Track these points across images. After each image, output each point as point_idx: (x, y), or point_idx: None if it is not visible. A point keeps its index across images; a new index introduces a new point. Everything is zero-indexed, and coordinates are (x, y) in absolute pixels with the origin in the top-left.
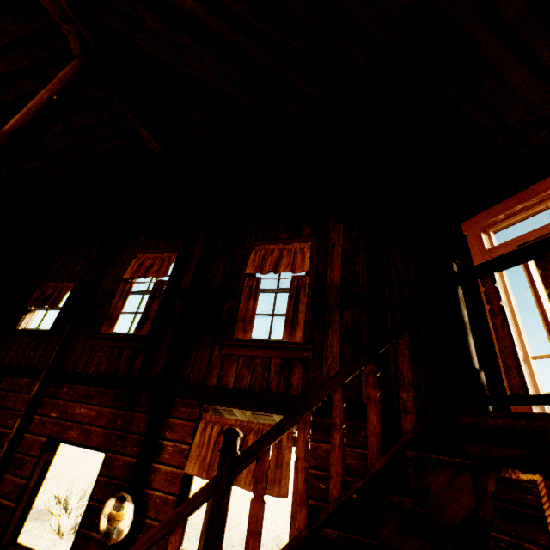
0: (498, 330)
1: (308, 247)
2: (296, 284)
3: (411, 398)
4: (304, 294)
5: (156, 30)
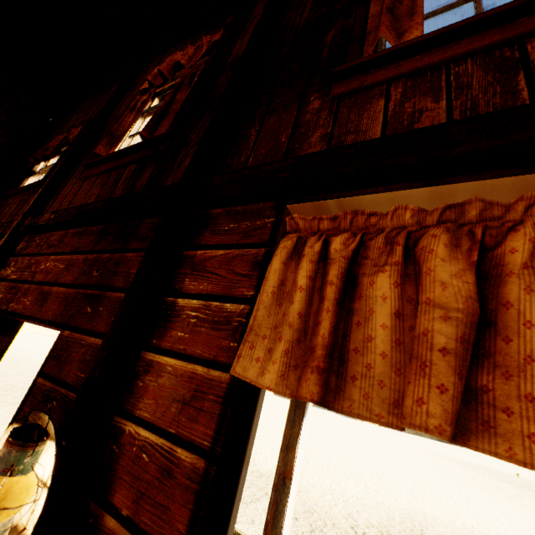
0: None
1: None
2: None
3: None
4: None
5: None
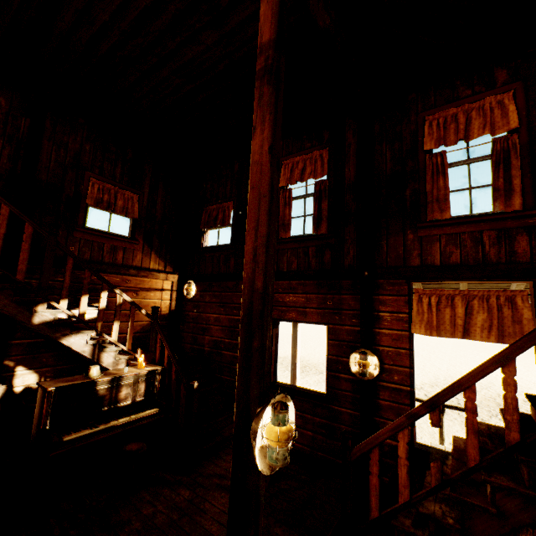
0: None
1: (509, 97)
2: (501, 148)
3: None
4: (515, 156)
5: None
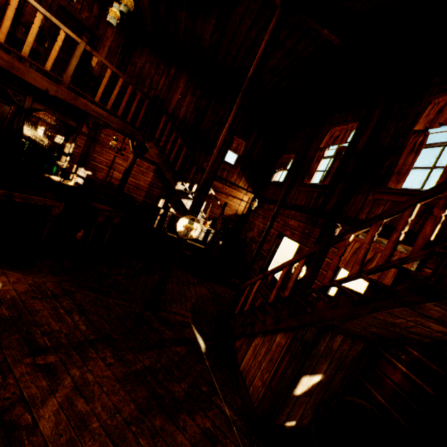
0: None
1: None
2: None
3: None
4: None
5: None
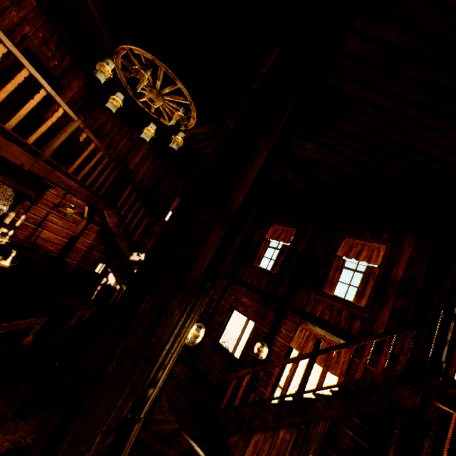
0: (455, 349)
1: (384, 248)
2: (368, 271)
3: (404, 359)
4: (372, 279)
5: (310, 147)
